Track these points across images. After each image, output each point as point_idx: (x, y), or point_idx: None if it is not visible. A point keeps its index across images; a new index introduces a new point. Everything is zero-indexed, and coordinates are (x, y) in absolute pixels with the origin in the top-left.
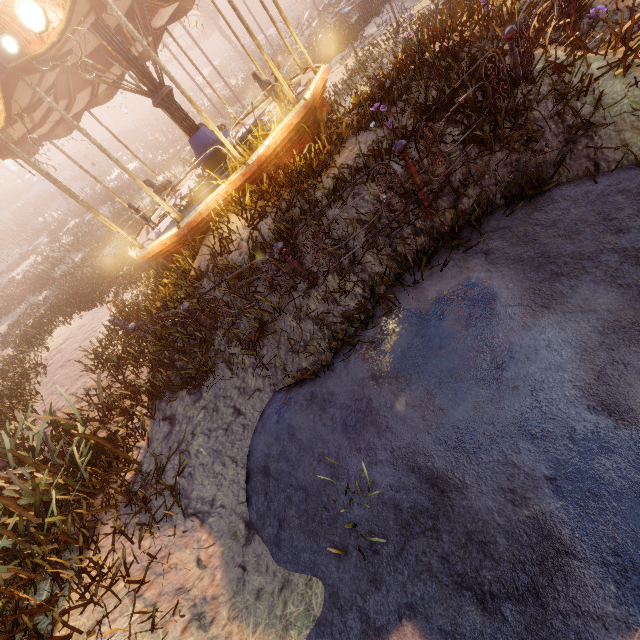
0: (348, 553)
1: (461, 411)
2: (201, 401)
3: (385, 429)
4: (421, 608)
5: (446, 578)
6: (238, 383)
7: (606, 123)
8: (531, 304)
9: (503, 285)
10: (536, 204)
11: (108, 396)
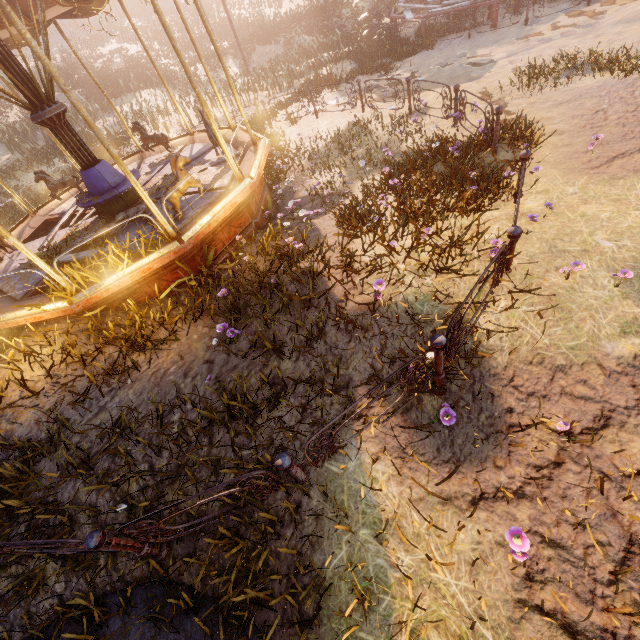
0: None
1: None
2: None
3: None
4: None
5: None
6: None
7: None
8: None
9: None
10: None
11: None
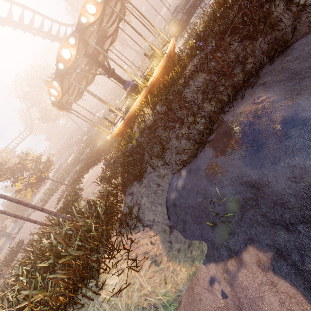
0: (216, 226)
1: (262, 153)
2: (143, 184)
3: (225, 172)
4: (255, 238)
5: (266, 223)
6: (157, 174)
7: None
8: (290, 96)
9: (274, 94)
10: (285, 54)
11: (107, 190)
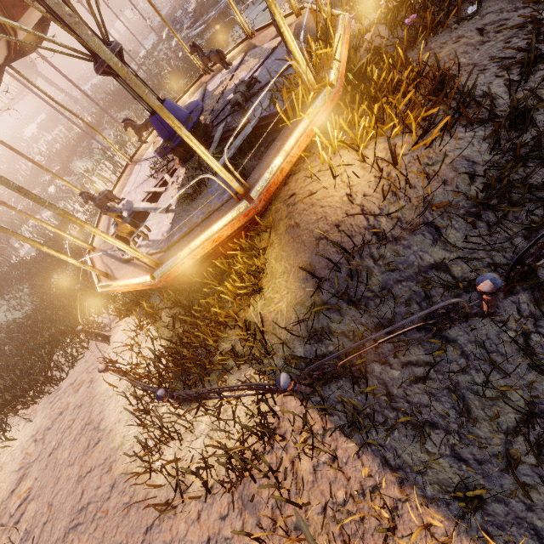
0: None
1: None
2: None
3: None
4: None
5: None
6: None
7: None
8: None
9: None
10: None
11: None
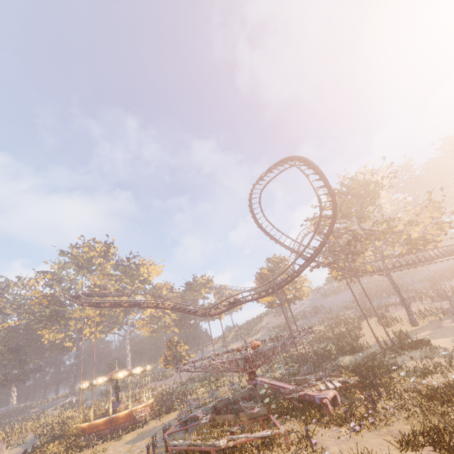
0: None
1: None
2: None
3: None
4: None
5: None
6: None
7: None
8: None
9: None
10: None
11: None
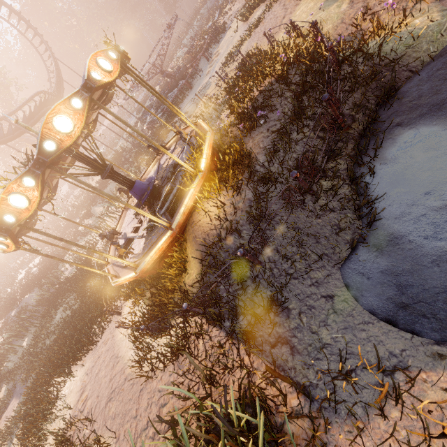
0: None
1: None
2: (292, 312)
3: None
4: None
5: None
6: (308, 282)
7: (406, 53)
8: None
9: (430, 126)
10: (398, 98)
11: (205, 368)
